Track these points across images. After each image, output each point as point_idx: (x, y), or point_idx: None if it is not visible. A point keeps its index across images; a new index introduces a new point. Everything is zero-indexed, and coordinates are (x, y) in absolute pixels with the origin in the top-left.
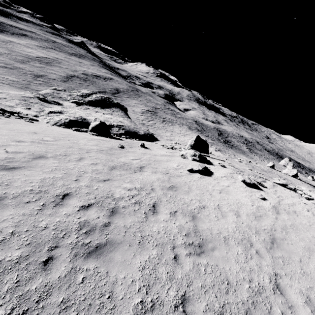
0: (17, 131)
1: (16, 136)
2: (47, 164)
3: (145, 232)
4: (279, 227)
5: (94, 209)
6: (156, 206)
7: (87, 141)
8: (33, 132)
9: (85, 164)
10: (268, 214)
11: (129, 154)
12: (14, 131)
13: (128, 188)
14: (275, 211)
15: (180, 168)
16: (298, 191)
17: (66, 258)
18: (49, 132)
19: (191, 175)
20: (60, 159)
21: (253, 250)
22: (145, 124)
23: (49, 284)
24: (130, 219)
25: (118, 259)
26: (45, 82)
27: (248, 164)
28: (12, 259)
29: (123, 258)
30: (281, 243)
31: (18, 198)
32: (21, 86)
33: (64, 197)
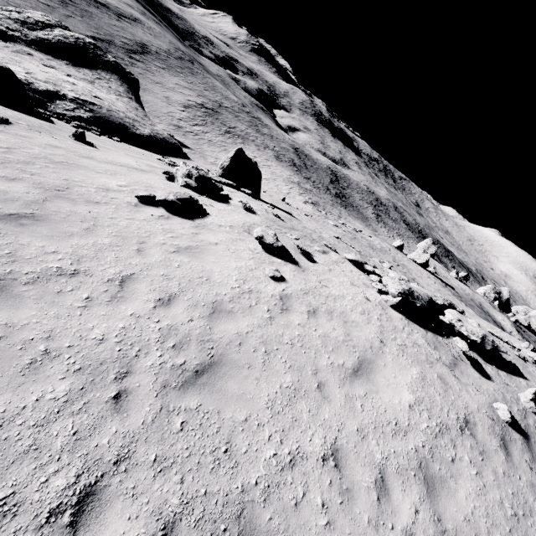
0: None
1: None
2: None
3: None
4: (260, 338)
5: None
6: None
7: None
8: None
9: None
10: (257, 309)
11: None
12: None
13: None
14: (282, 306)
15: (126, 190)
16: (372, 276)
17: None
18: None
19: (134, 209)
20: None
21: (113, 390)
22: (183, 129)
23: None
24: None
25: None
26: None
27: (351, 233)
28: None
29: None
30: (227, 377)
31: None
32: None
33: None
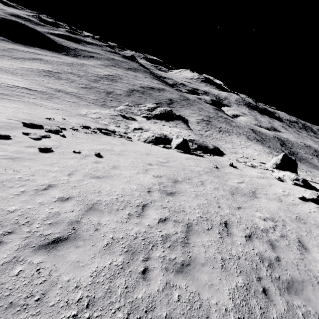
0: (138, 153)
1: (143, 158)
2: (186, 188)
3: (314, 272)
4: None
5: (256, 241)
6: (302, 241)
7: (187, 161)
8: (146, 153)
9: (210, 188)
10: None
11: (230, 176)
12: (137, 153)
13: (262, 218)
14: None
15: (288, 194)
16: None
17: (275, 291)
18: (154, 152)
19: (306, 205)
20: (190, 183)
21: None
22: (203, 135)
23: (283, 315)
24: (291, 254)
25: (313, 299)
26: (114, 98)
27: None
28: (241, 285)
29: (317, 299)
30: None
31: (199, 224)
32: (101, 104)
33: (226, 226)
